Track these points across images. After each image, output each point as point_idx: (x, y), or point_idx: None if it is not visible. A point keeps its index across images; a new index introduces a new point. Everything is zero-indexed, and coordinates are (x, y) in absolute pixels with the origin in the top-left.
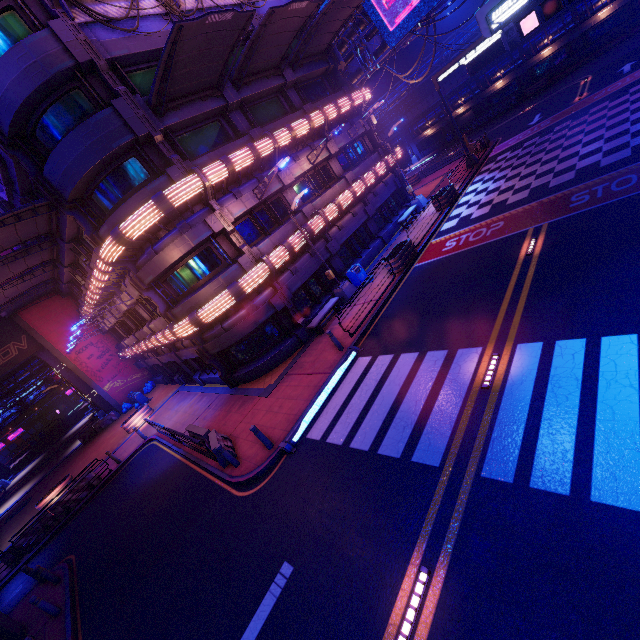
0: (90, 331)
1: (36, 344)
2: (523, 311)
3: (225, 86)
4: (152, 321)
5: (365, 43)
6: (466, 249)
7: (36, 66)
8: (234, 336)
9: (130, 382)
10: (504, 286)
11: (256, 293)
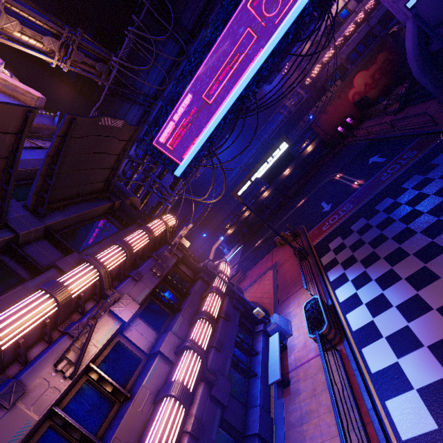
0: None
1: None
2: None
3: None
4: None
5: (158, 181)
6: None
7: None
8: None
9: None
10: None
11: None
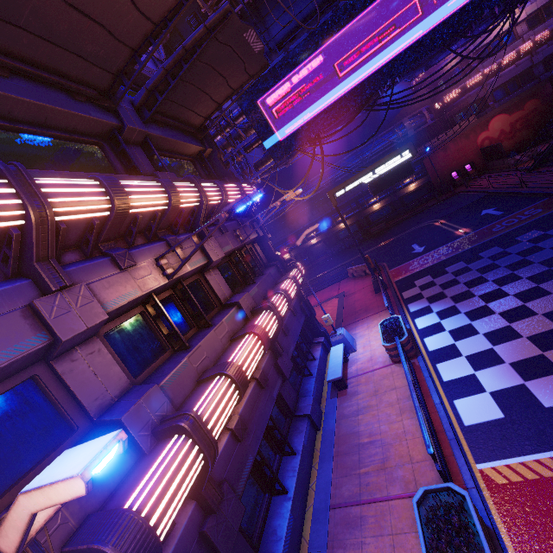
0: None
1: None
2: None
3: None
4: None
5: (244, 153)
6: None
7: None
8: None
9: None
10: None
11: None
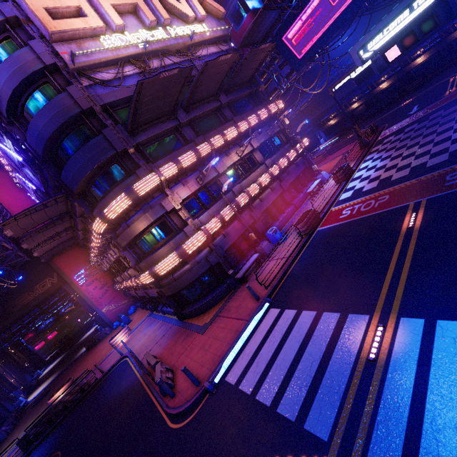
0: (96, 270)
1: (62, 279)
2: (405, 283)
3: (178, 112)
4: (130, 268)
5: (279, 71)
6: (358, 218)
7: (58, 114)
8: (181, 284)
9: (120, 306)
10: (389, 256)
11: (197, 252)
